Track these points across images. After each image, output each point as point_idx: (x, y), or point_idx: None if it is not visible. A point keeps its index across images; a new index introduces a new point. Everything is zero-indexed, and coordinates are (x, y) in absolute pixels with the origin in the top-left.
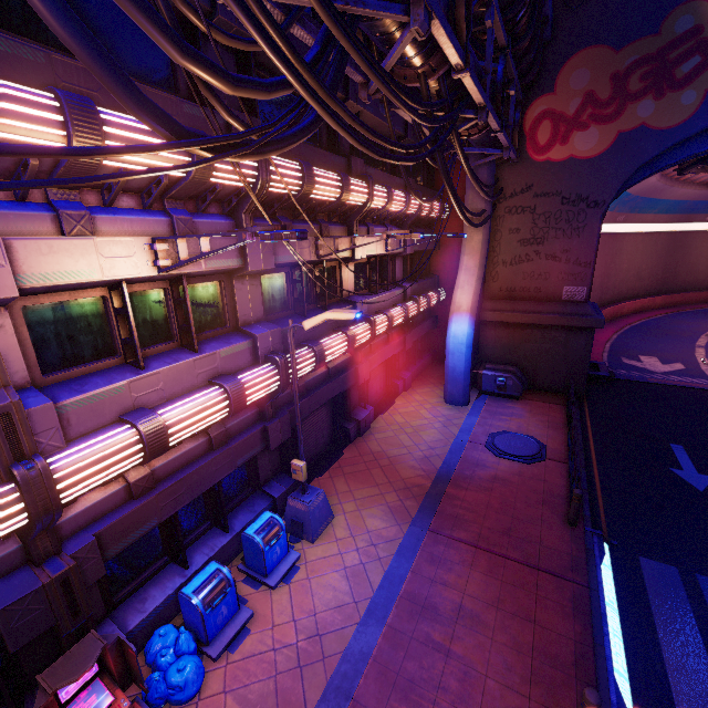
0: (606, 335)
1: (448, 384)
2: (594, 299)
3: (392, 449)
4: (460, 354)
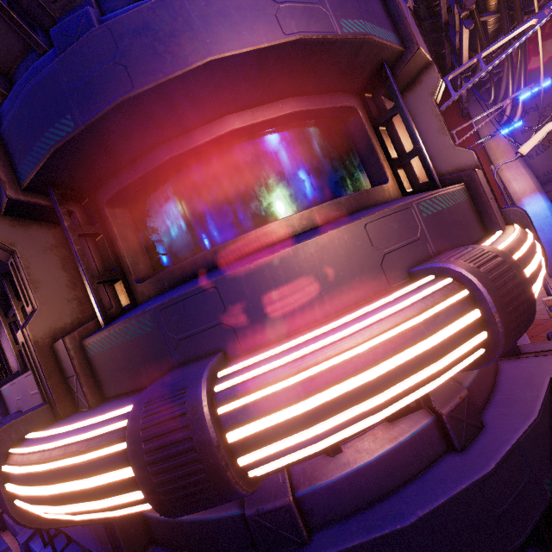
0: None
1: (550, 259)
2: None
3: None
4: (550, 226)
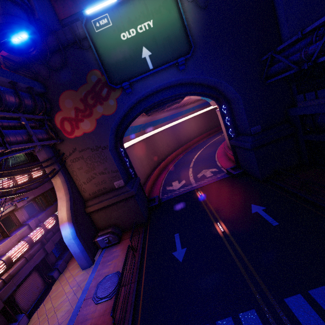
0: (163, 176)
1: (77, 261)
2: (154, 163)
3: None
4: (73, 244)
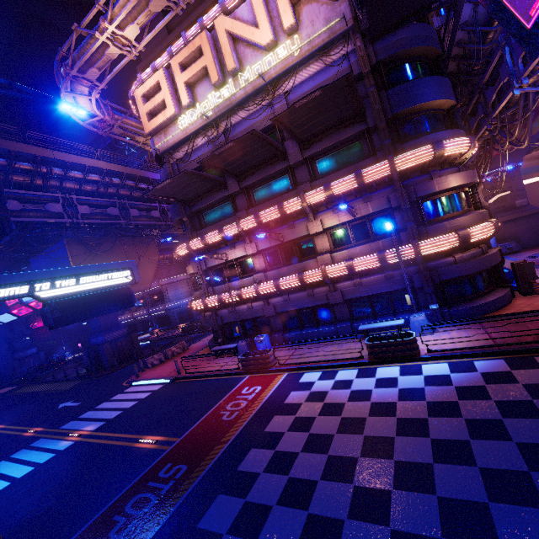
0: None
1: None
2: None
3: None
4: None
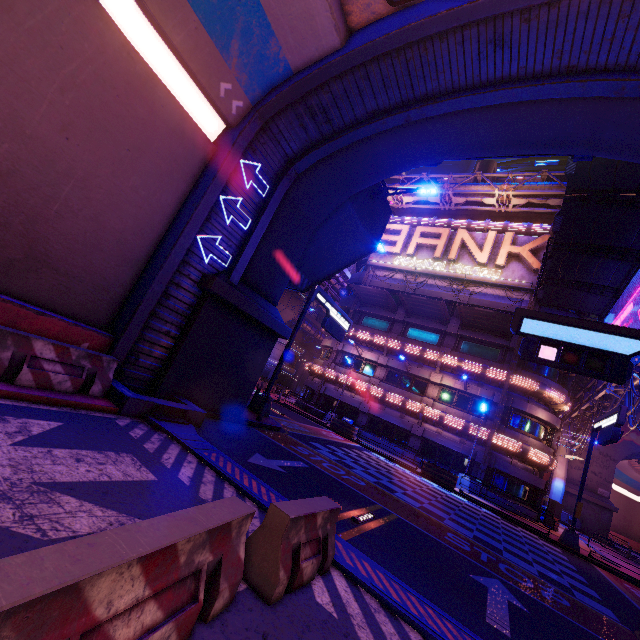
0: None
1: None
2: None
3: None
4: (558, 495)
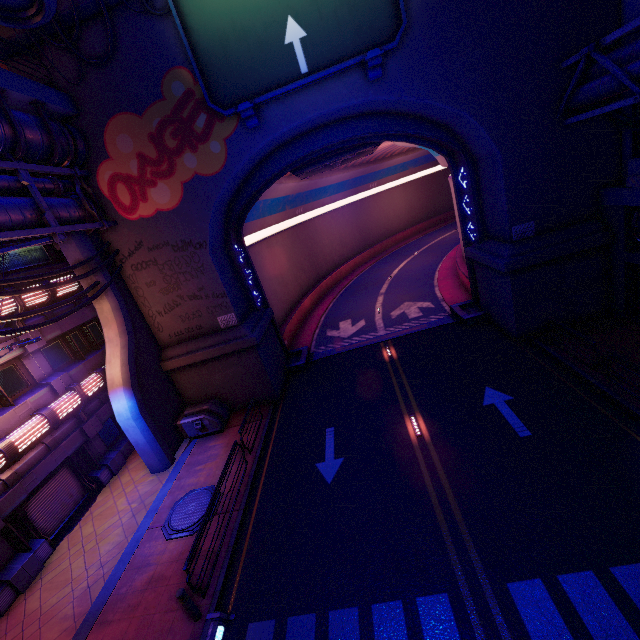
0: (324, 307)
1: (141, 457)
2: (310, 278)
3: (52, 596)
4: (133, 428)
